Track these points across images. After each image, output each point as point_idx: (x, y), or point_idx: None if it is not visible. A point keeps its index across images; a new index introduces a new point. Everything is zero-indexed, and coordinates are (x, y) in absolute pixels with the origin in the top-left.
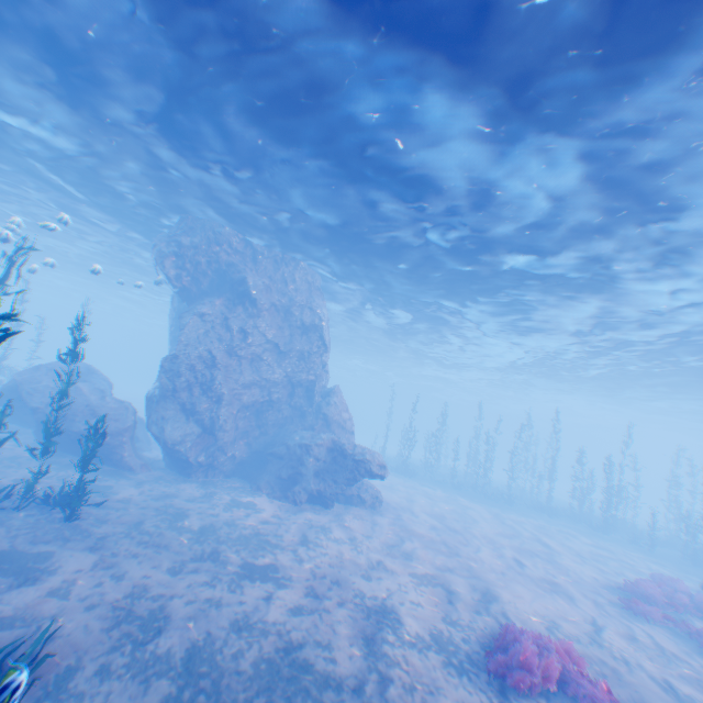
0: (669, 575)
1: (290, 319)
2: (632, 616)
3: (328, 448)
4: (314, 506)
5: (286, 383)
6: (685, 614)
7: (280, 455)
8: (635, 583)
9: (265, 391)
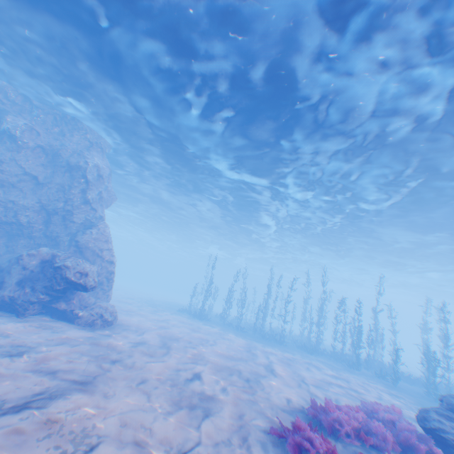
0: (399, 406)
1: (57, 160)
2: (280, 448)
3: (45, 260)
4: (2, 313)
5: (41, 211)
6: (381, 449)
7: (3, 267)
8: (321, 405)
9: (13, 214)
